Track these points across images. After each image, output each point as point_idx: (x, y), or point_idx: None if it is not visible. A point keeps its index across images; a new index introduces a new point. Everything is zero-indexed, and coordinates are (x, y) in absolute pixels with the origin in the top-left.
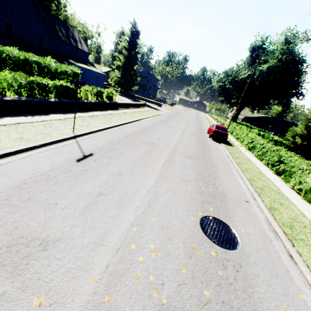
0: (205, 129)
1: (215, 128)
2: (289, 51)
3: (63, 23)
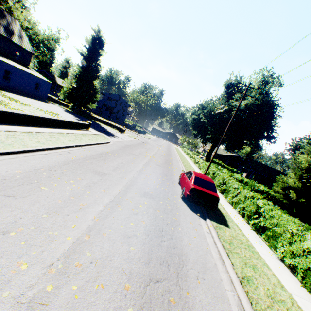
0: (176, 173)
1: (194, 182)
2: (266, 92)
3: None
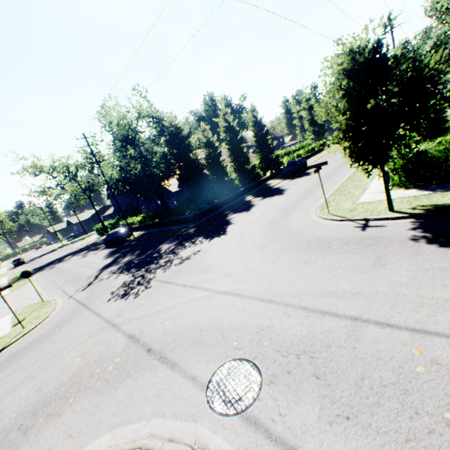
0: None
1: None
2: None
3: None
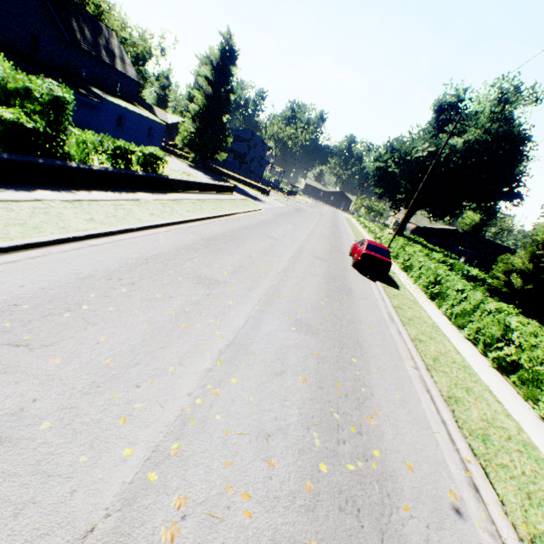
0: (346, 247)
1: (366, 248)
2: (505, 117)
3: (90, 18)
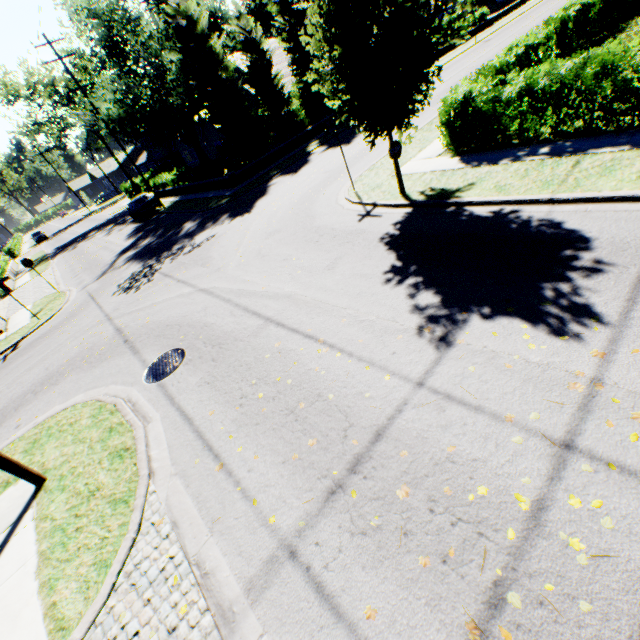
0: None
1: None
2: None
3: None
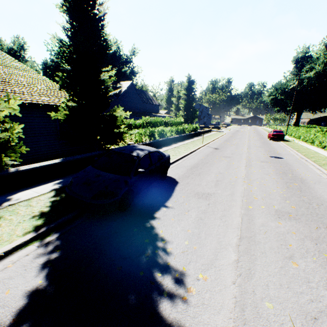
0: (266, 137)
1: (272, 132)
2: None
3: (142, 92)
